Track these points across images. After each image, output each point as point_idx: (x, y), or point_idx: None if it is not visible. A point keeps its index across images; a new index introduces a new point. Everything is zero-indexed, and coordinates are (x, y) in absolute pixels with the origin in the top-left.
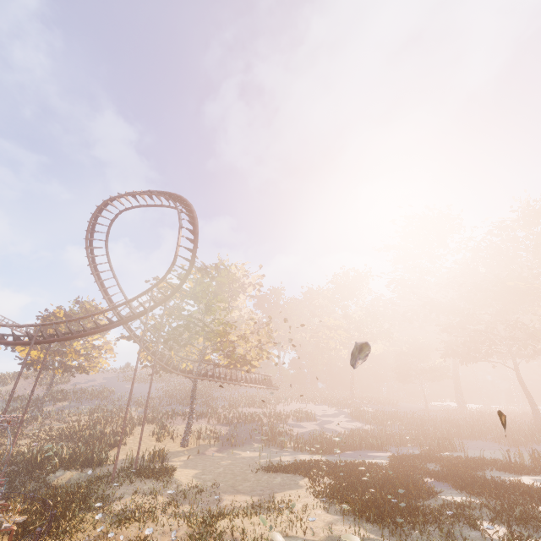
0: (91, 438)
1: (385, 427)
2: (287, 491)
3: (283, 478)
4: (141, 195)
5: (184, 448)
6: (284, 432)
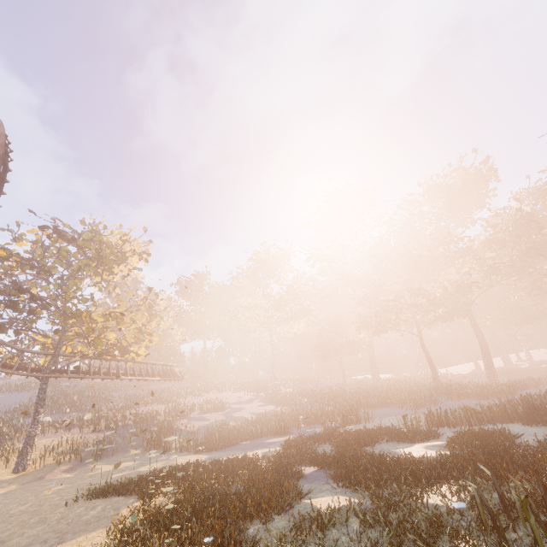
0: None
1: (299, 406)
2: (82, 536)
3: (107, 505)
4: None
5: (17, 474)
6: (179, 429)
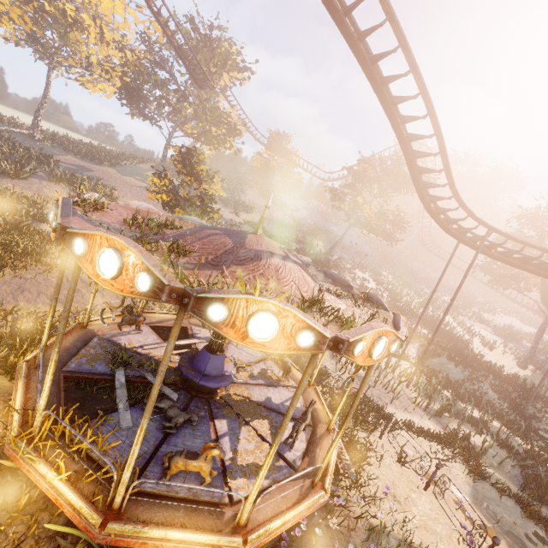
0: (454, 334)
1: None
2: None
3: None
4: None
5: (526, 372)
6: None
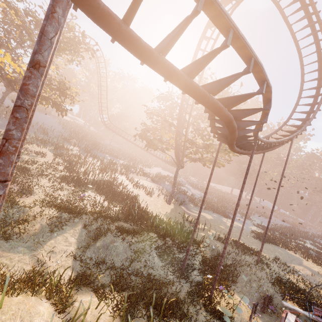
0: (124, 194)
1: (208, 195)
2: (303, 262)
3: (278, 248)
4: None
5: (171, 206)
6: (187, 195)
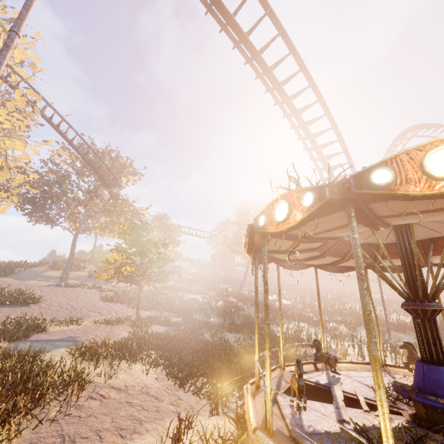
0: None
1: None
2: None
3: None
4: (438, 128)
5: None
6: None
